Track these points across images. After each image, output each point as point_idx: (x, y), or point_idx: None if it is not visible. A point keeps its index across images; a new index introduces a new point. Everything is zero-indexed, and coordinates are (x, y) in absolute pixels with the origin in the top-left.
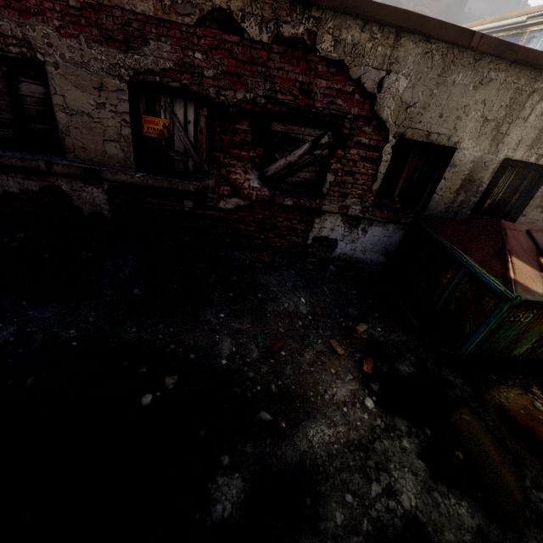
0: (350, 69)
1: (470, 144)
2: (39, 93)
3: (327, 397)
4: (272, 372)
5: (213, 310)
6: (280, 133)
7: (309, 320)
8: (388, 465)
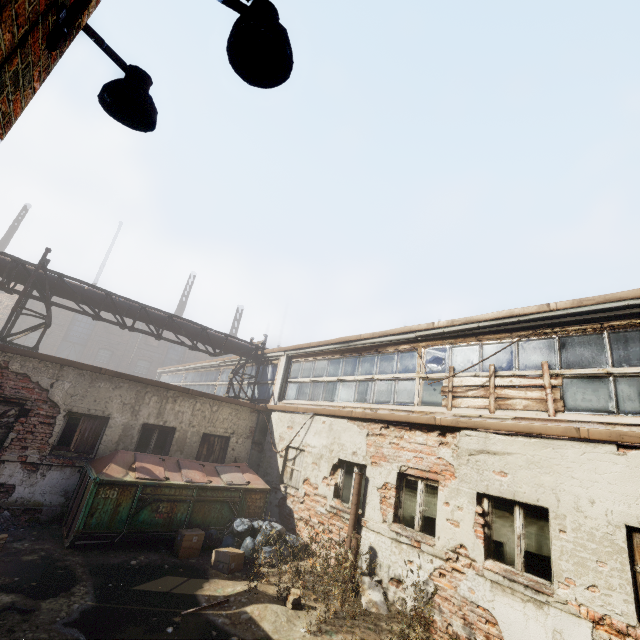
0: (32, 377)
1: (119, 415)
2: None
3: None
4: None
5: None
6: None
7: None
8: None
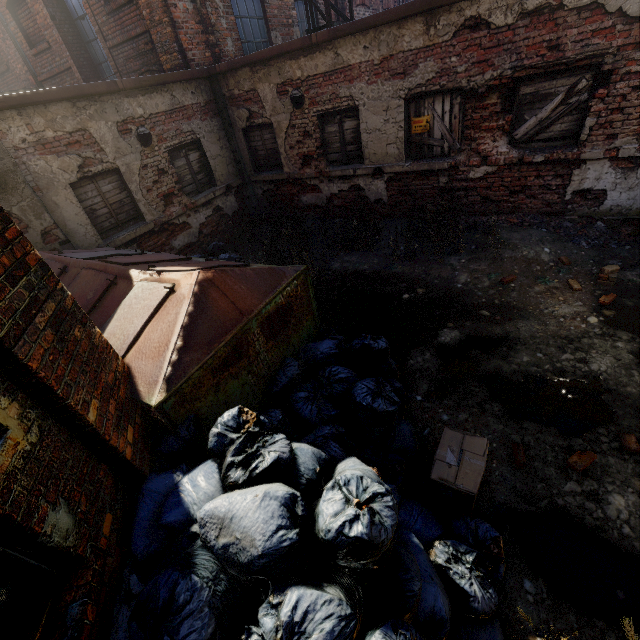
0: (607, 4)
1: None
2: (353, 126)
3: (546, 312)
4: (498, 294)
5: (456, 258)
6: (529, 95)
7: (549, 266)
8: (589, 350)
